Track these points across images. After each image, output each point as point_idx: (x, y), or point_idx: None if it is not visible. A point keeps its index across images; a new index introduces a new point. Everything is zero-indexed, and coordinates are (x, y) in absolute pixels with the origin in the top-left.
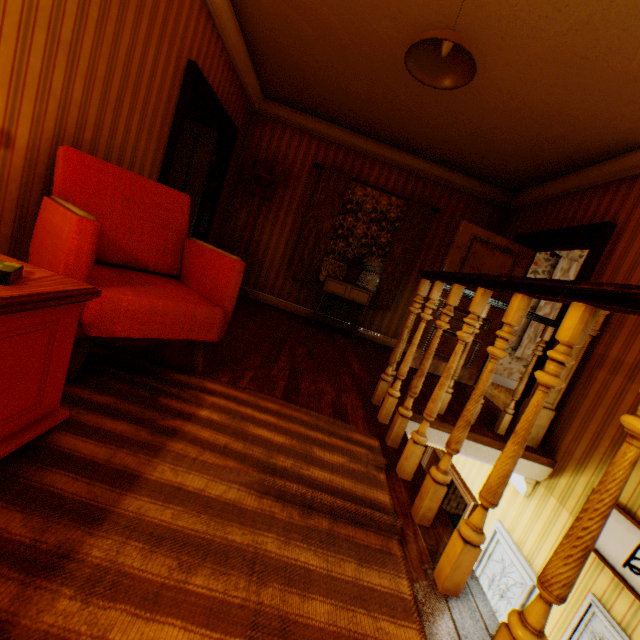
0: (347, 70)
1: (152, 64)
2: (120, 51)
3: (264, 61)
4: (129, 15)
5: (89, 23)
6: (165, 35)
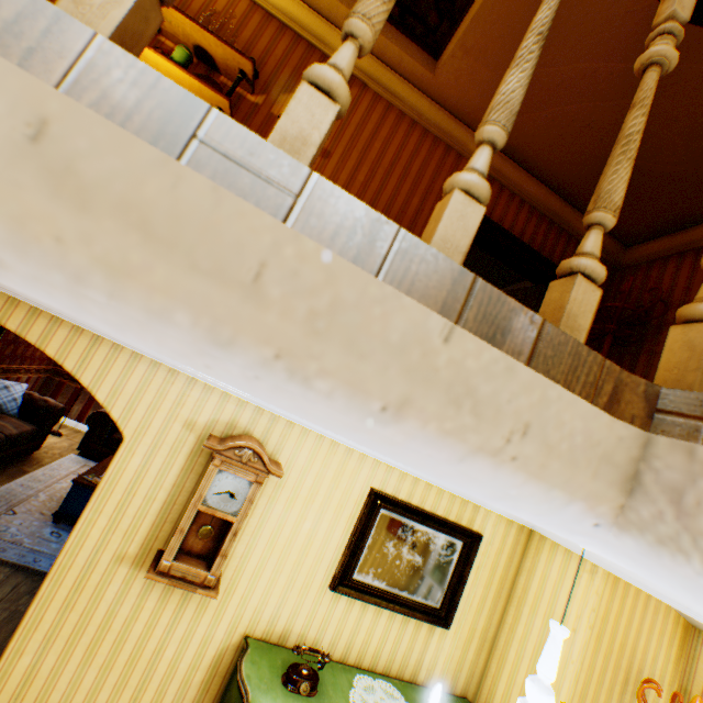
0: (659, 100)
1: (416, 207)
2: (382, 198)
3: (581, 196)
4: (392, 180)
5: (356, 184)
6: (431, 191)
